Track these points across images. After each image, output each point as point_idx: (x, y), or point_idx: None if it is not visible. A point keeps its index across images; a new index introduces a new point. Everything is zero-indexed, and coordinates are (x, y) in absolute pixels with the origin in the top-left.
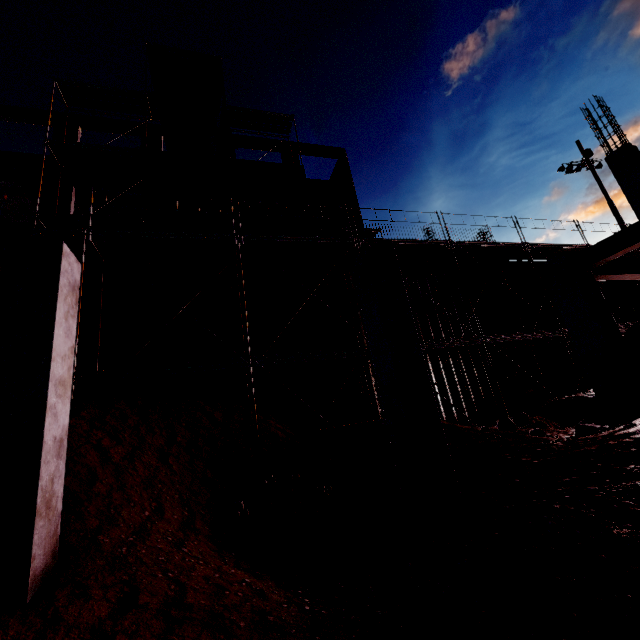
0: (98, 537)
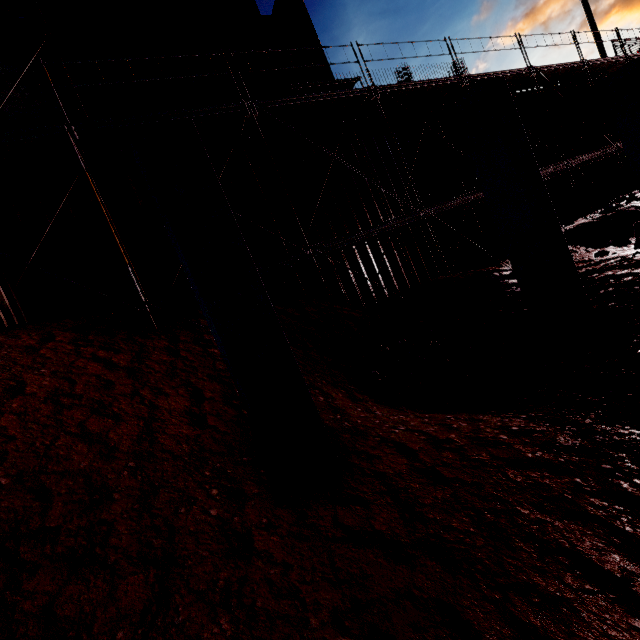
0: None
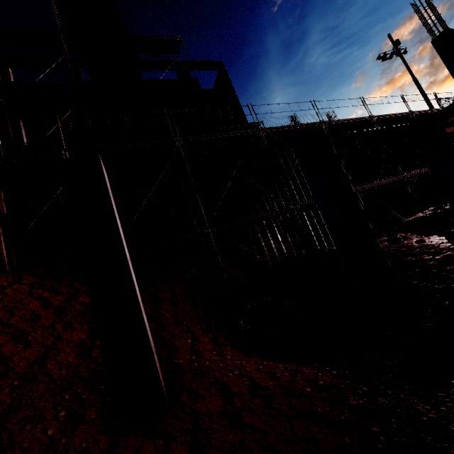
0: (174, 361)
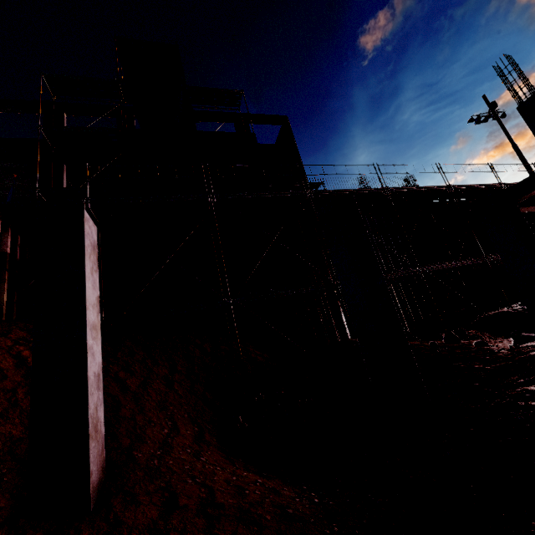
0: (133, 453)
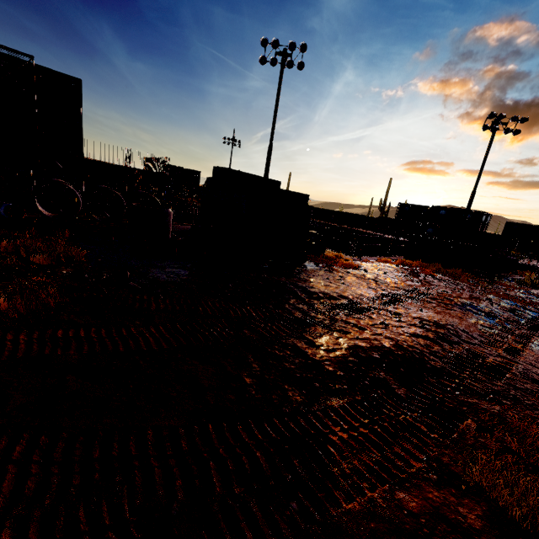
0: None
